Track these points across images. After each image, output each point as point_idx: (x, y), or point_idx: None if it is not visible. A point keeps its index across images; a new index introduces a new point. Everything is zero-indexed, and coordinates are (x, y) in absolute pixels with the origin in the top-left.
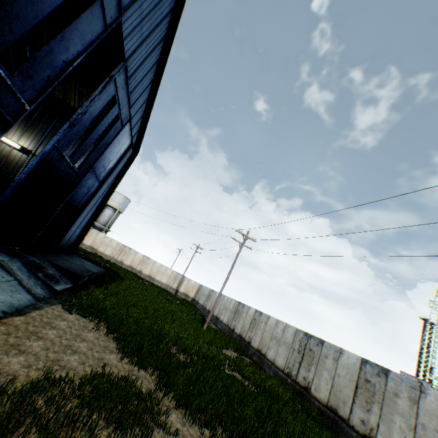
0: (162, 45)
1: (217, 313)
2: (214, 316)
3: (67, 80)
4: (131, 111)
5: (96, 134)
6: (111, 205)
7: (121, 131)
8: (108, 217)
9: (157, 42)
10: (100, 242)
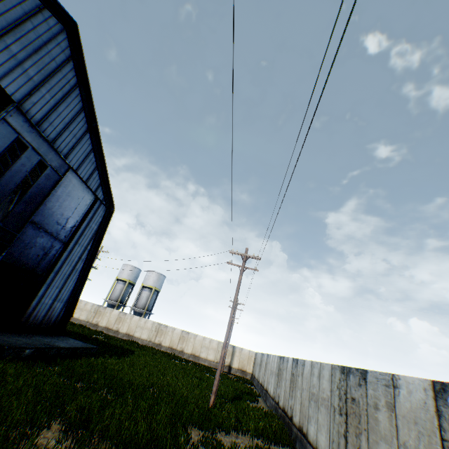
0: (80, 93)
1: (266, 383)
2: (264, 389)
3: (40, 168)
4: (65, 159)
5: (11, 181)
6: (146, 285)
7: (61, 180)
8: (145, 298)
9: (67, 89)
10: (135, 326)
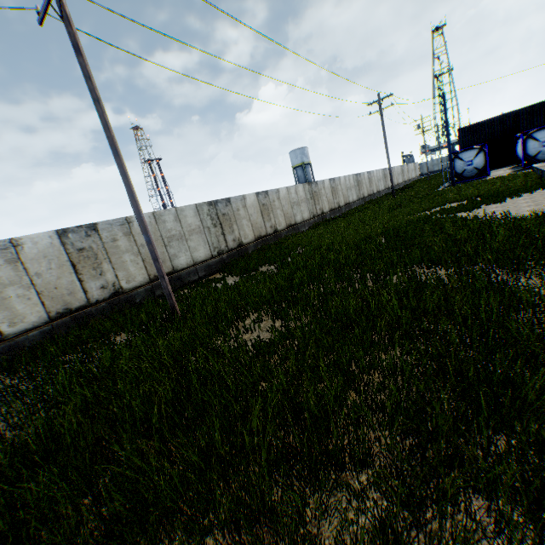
0: None
1: None
2: None
3: None
4: None
5: None
6: None
7: None
8: None
9: None
10: None
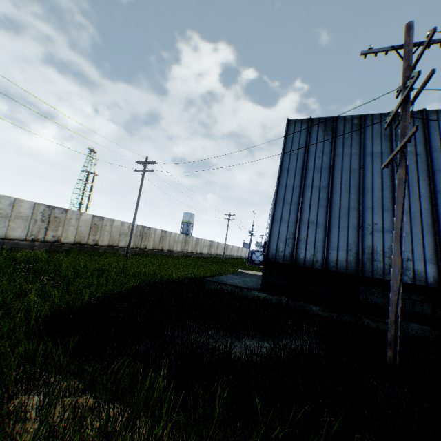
0: None
1: None
2: None
3: None
4: None
5: None
6: None
7: None
8: None
9: None
10: None
